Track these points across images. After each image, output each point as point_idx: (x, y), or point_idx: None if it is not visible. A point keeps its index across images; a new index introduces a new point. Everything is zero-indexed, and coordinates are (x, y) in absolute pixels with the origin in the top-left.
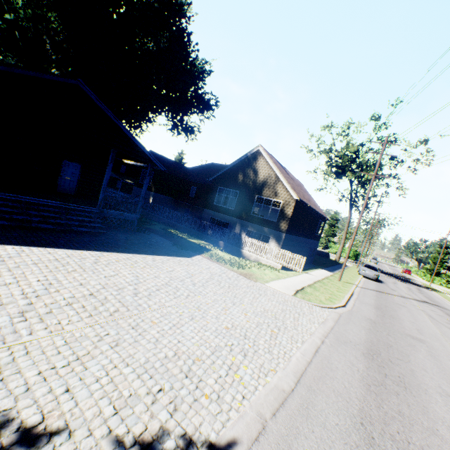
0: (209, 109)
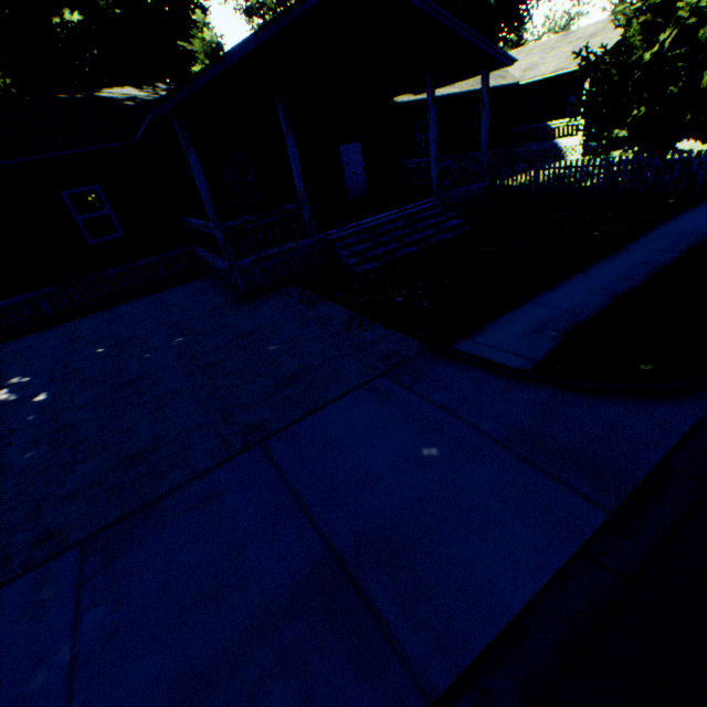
0: None
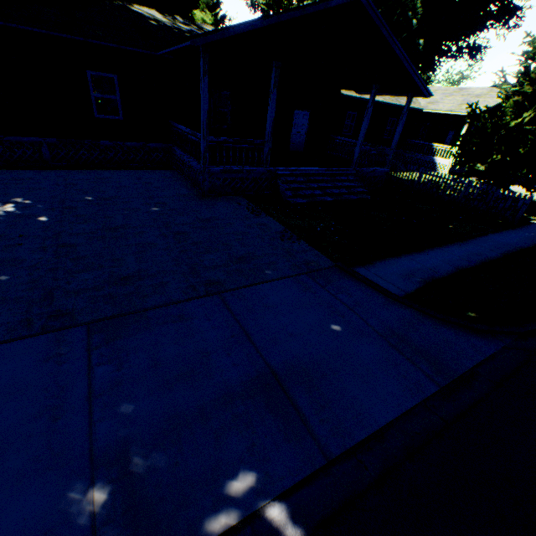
0: (520, 20)
